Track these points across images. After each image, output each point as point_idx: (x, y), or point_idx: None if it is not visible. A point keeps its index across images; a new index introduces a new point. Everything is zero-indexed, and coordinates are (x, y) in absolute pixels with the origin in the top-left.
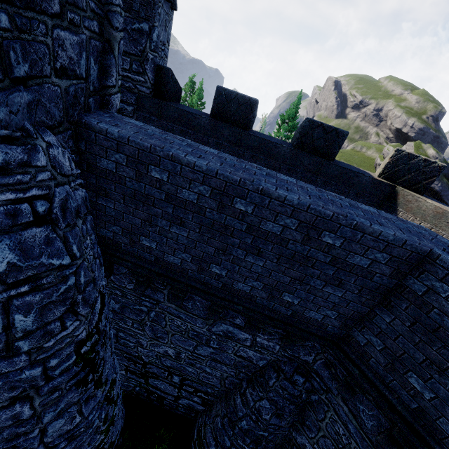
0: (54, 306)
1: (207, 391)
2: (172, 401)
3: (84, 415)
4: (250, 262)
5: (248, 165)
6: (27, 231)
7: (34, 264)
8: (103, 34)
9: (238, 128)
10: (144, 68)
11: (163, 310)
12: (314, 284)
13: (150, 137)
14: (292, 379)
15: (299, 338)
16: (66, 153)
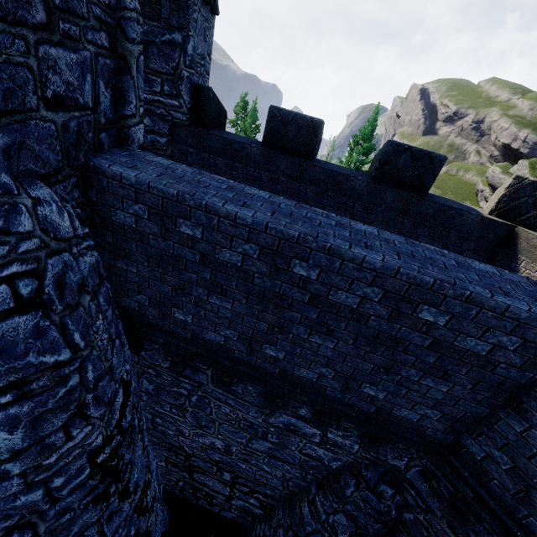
0: (52, 414)
1: (266, 493)
2: (224, 501)
3: (107, 536)
4: (316, 342)
5: (310, 211)
6: (5, 323)
7: (17, 366)
8: (116, 48)
9: (299, 158)
10: (179, 89)
11: (206, 394)
12: (407, 374)
13: (178, 180)
14: (376, 489)
15: (385, 440)
16: (68, 208)
